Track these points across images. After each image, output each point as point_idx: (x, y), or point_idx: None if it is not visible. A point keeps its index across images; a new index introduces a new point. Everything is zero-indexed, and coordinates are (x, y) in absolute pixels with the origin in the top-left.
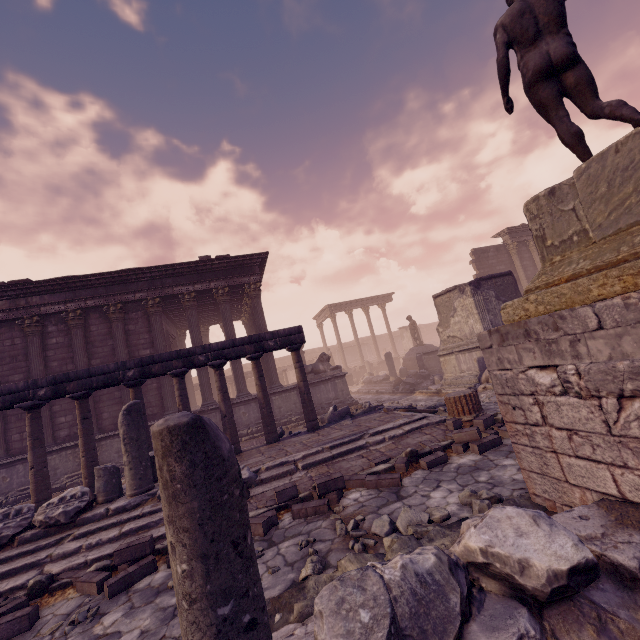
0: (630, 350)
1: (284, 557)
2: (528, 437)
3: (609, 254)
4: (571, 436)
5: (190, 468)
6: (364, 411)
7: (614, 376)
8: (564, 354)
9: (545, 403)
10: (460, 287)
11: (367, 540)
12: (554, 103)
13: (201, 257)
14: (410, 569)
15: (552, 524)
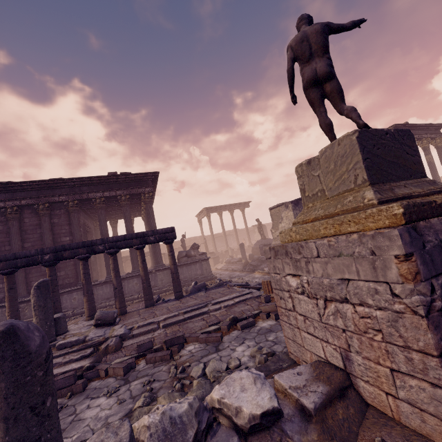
0: (331, 272)
1: (131, 392)
2: (287, 317)
3: (332, 208)
4: (305, 320)
5: (1, 361)
6: (215, 285)
7: (323, 287)
8: (303, 269)
9: (294, 298)
10: (285, 204)
11: (185, 381)
12: (318, 102)
13: (110, 173)
14: (167, 414)
15: (264, 383)
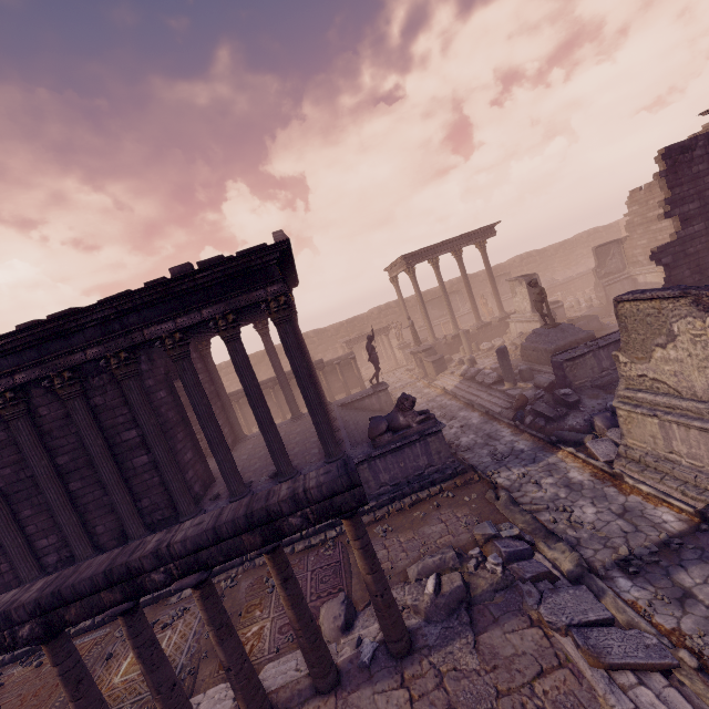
0: None
1: None
2: None
3: None
4: None
5: None
6: (493, 588)
7: None
8: None
9: None
10: (700, 297)
11: None
12: None
13: (173, 269)
14: None
15: None
